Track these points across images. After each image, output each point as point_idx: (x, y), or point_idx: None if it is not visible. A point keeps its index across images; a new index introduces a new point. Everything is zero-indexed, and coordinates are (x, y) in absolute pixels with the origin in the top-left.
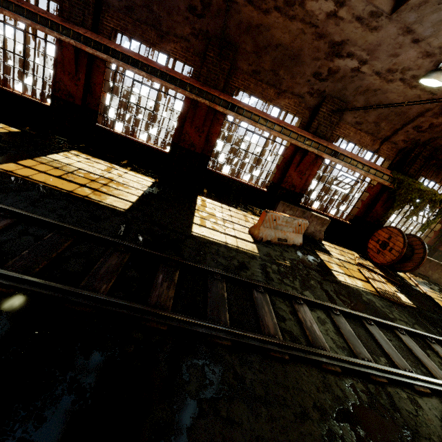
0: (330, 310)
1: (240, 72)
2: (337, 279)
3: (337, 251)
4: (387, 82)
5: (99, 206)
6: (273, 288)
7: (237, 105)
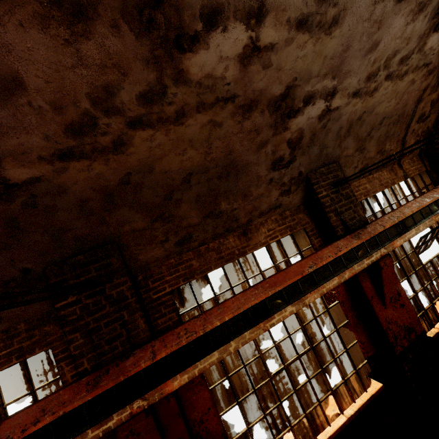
0: None
1: (157, 265)
2: None
3: None
4: (371, 95)
5: None
6: None
7: (207, 330)
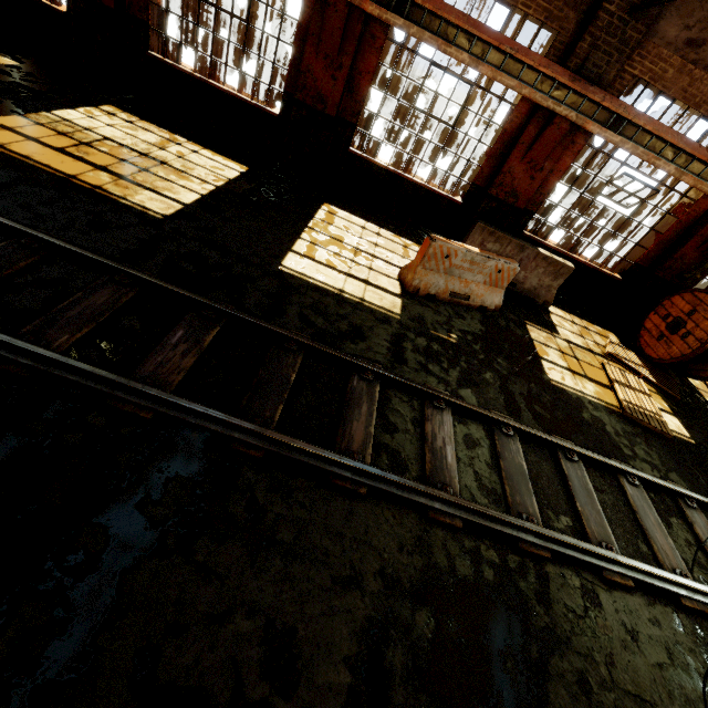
0: (497, 426)
1: None
2: (545, 376)
3: (574, 327)
4: None
5: (117, 205)
6: (392, 376)
7: None
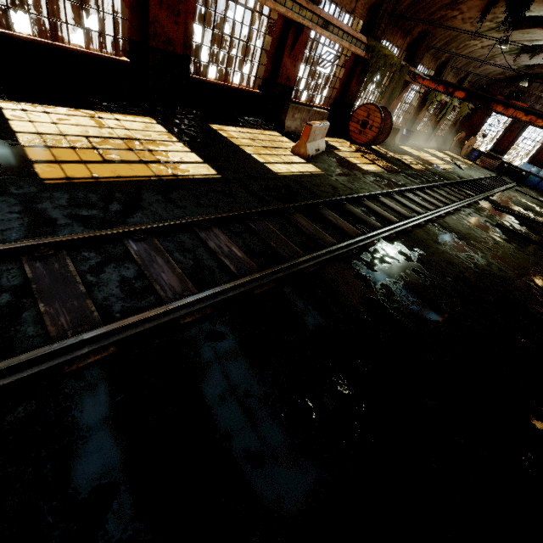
0: (390, 194)
1: None
2: (365, 170)
3: (337, 143)
4: None
5: (202, 181)
6: (367, 194)
7: None
